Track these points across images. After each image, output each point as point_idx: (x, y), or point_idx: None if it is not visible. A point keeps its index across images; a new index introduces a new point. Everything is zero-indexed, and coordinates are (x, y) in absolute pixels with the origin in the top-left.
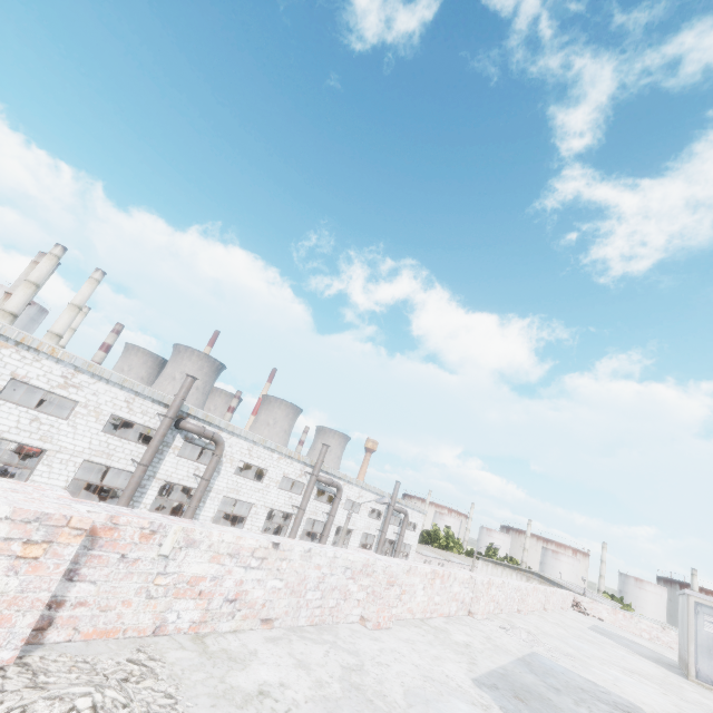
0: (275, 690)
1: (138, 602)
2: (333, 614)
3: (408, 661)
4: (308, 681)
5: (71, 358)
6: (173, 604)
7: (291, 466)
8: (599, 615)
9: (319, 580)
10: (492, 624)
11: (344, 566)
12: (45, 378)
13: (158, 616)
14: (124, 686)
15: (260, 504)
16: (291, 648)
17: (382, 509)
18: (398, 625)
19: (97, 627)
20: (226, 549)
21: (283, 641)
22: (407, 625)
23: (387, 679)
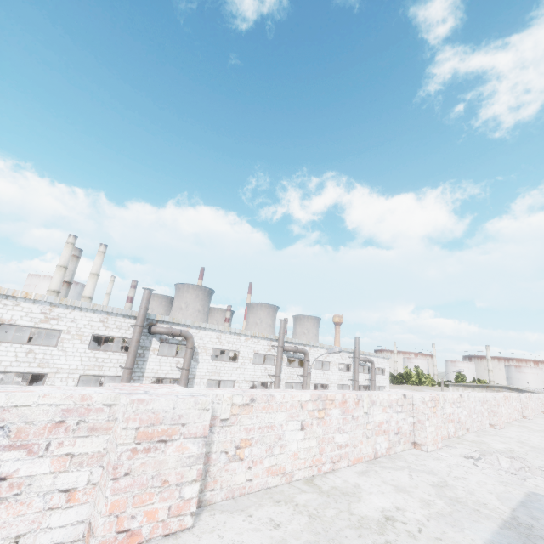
0: None
1: None
2: None
3: None
4: None
5: (44, 296)
6: None
7: (258, 344)
8: None
9: None
10: (453, 454)
11: None
12: (27, 317)
13: None
14: None
15: (240, 379)
16: None
17: (350, 362)
18: (226, 511)
19: None
20: None
21: None
22: (255, 504)
23: None
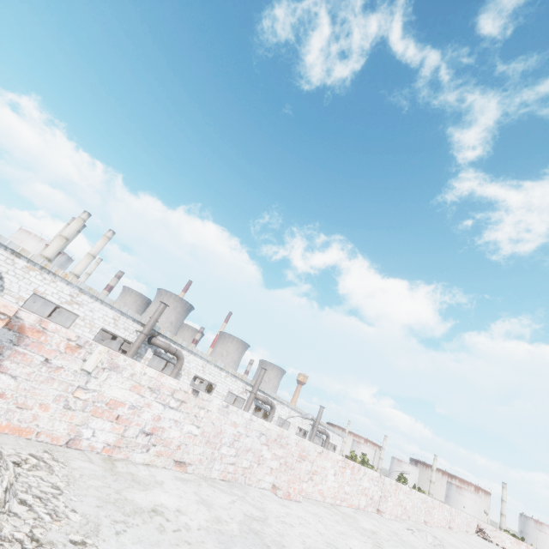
0: (170, 512)
1: (56, 409)
2: (246, 475)
3: (313, 528)
4: (206, 515)
5: (78, 282)
6: (89, 420)
7: (235, 383)
8: (503, 544)
9: (234, 438)
10: (400, 525)
11: (259, 431)
12: (57, 295)
13: (74, 429)
14: (5, 458)
15: None
16: (198, 490)
17: (308, 429)
18: (308, 502)
19: (11, 422)
20: (147, 383)
21: (192, 483)
22: (316, 504)
23: (288, 534)
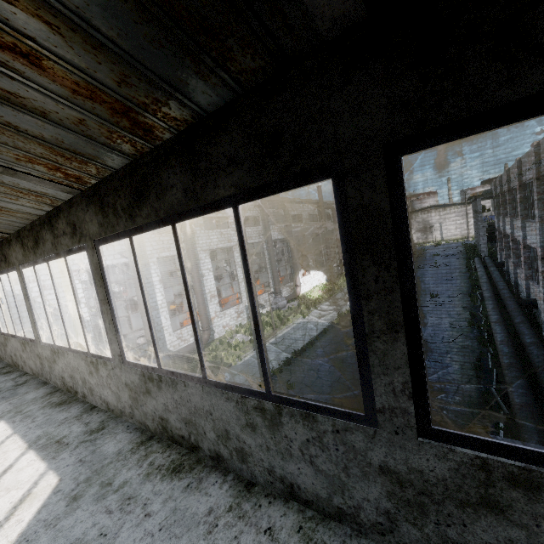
0: None
1: None
2: None
3: None
4: None
5: None
6: None
7: (308, 208)
8: None
9: None
10: None
11: None
12: None
13: None
14: None
15: (307, 234)
16: None
17: None
18: None
19: None
20: None
21: None
22: None
23: None
